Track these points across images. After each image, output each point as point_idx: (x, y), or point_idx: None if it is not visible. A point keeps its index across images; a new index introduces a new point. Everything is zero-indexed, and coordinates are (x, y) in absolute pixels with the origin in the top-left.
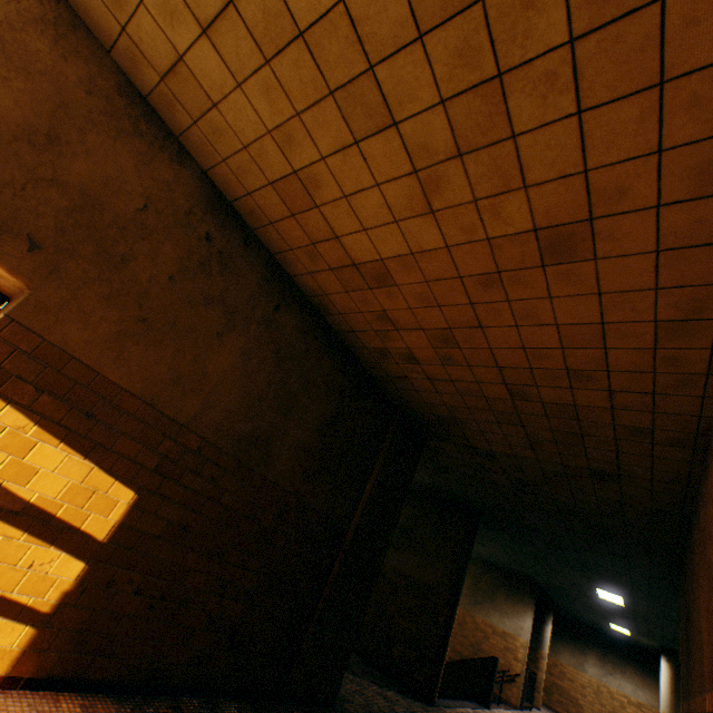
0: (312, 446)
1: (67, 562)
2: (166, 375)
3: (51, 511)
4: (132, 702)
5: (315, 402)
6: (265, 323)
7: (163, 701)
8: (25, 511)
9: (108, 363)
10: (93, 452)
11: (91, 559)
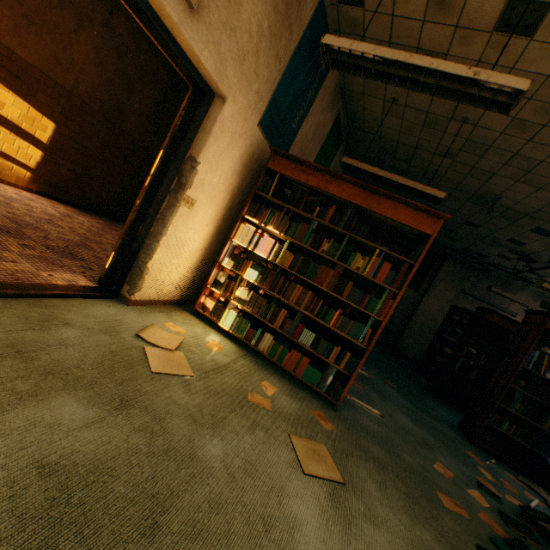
0: (149, 116)
1: (34, 150)
2: (51, 58)
3: (19, 126)
4: (80, 210)
5: (148, 89)
6: (105, 25)
7: (93, 214)
8: (7, 123)
9: (17, 47)
10: (27, 99)
11: (45, 151)
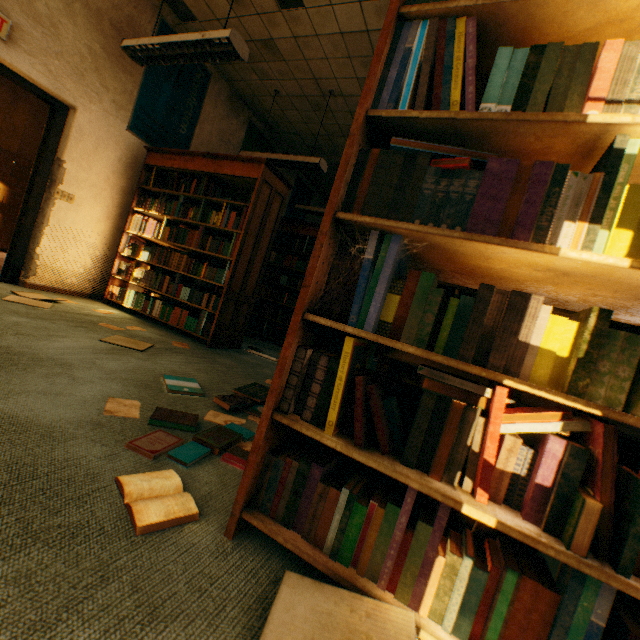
0: None
1: None
2: None
3: None
4: None
5: None
6: None
7: None
8: None
9: None
10: None
11: (2, 211)
